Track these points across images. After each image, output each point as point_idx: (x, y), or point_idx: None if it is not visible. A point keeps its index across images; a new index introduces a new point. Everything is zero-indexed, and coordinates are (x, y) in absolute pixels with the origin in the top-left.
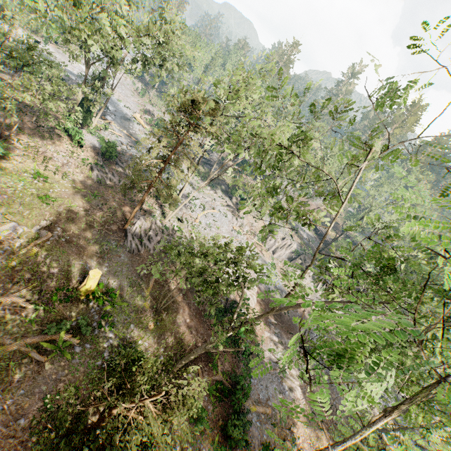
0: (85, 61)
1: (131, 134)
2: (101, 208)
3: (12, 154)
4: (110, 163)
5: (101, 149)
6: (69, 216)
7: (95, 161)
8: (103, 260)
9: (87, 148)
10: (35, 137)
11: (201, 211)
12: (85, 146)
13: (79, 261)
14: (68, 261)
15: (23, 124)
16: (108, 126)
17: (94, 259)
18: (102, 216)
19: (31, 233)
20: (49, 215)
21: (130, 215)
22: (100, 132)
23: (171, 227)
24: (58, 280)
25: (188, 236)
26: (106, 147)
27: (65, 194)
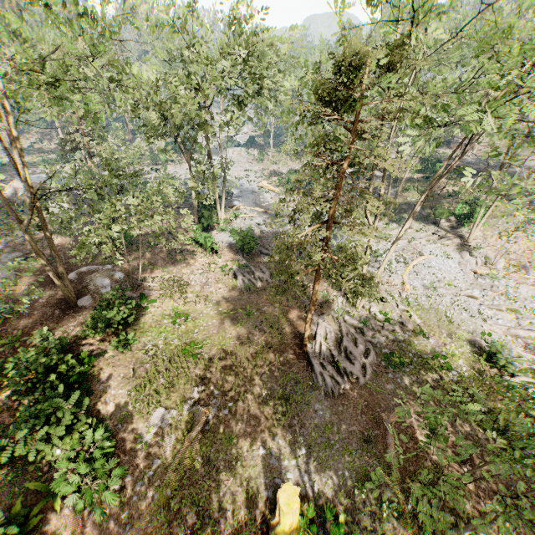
0: (183, 152)
1: (264, 207)
2: (261, 329)
3: (147, 301)
4: (254, 256)
5: (237, 245)
6: (225, 363)
7: (235, 262)
8: (292, 431)
9: (223, 251)
10: (169, 266)
11: (402, 267)
12: (220, 249)
13: (258, 450)
14: (241, 454)
15: (155, 257)
16: (238, 212)
17: (277, 435)
18: (267, 342)
19: (183, 418)
20: (200, 373)
21: (302, 324)
22: (232, 224)
23: (372, 318)
24: (234, 518)
25: (406, 322)
26: (241, 240)
27: (213, 327)
